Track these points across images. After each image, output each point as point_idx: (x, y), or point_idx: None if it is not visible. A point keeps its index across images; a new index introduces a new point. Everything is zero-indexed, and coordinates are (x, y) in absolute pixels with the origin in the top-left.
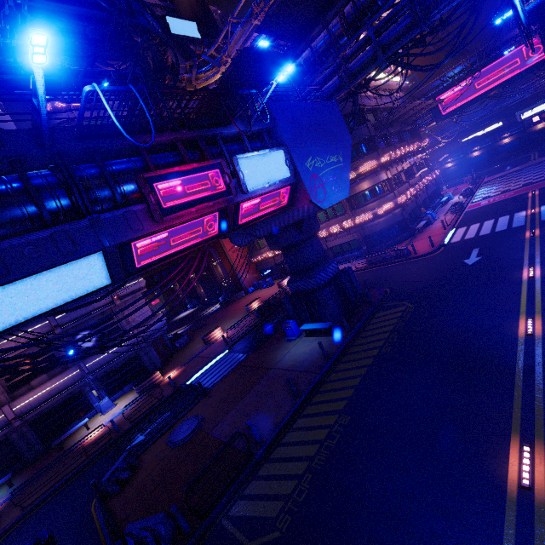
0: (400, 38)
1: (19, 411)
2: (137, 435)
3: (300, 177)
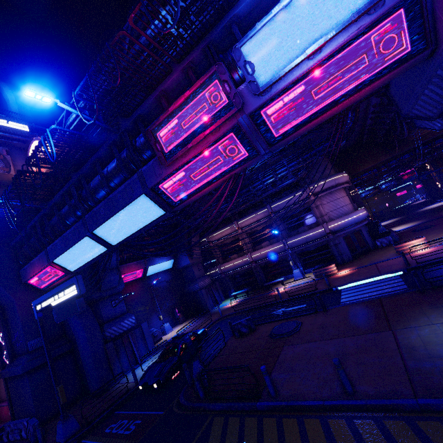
0: None
1: (254, 258)
2: (282, 308)
3: None
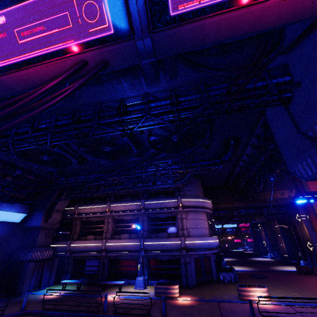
0: None
1: (107, 247)
2: None
3: None
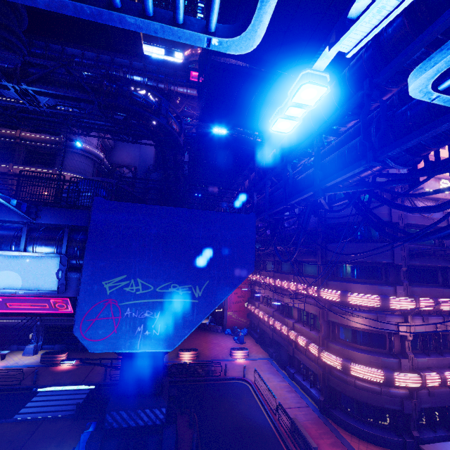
0: (349, 165)
1: None
2: None
3: (79, 295)
